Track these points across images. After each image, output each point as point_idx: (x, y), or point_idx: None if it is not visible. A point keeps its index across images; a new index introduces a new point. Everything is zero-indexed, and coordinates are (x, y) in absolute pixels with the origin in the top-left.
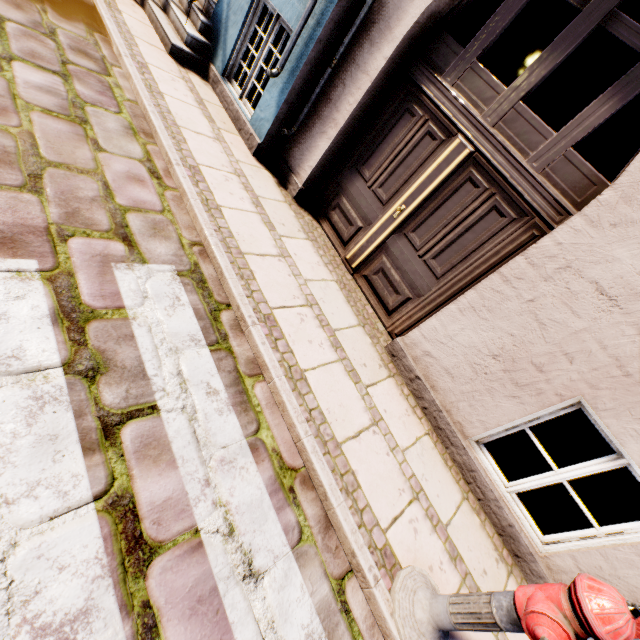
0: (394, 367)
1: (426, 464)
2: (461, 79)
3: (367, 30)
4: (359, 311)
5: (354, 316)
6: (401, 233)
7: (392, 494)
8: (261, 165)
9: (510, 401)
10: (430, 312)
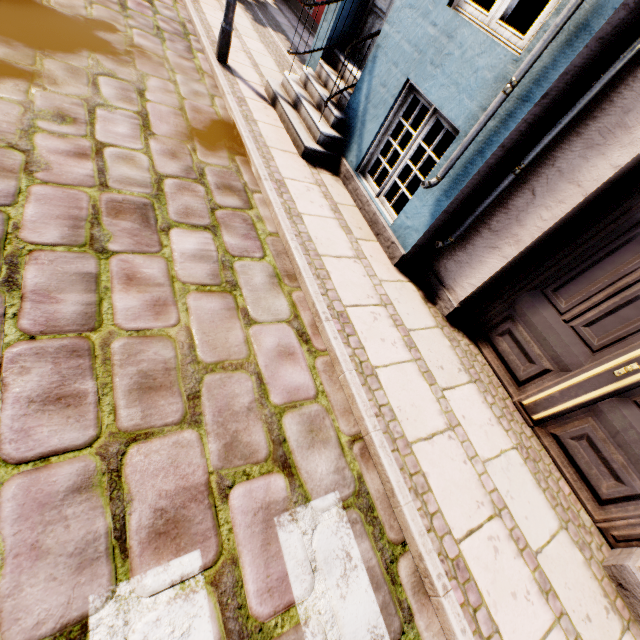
0: (623, 604)
1: None
2: None
3: (579, 127)
4: (554, 496)
5: (551, 510)
6: (628, 398)
7: None
8: (403, 276)
9: None
10: None
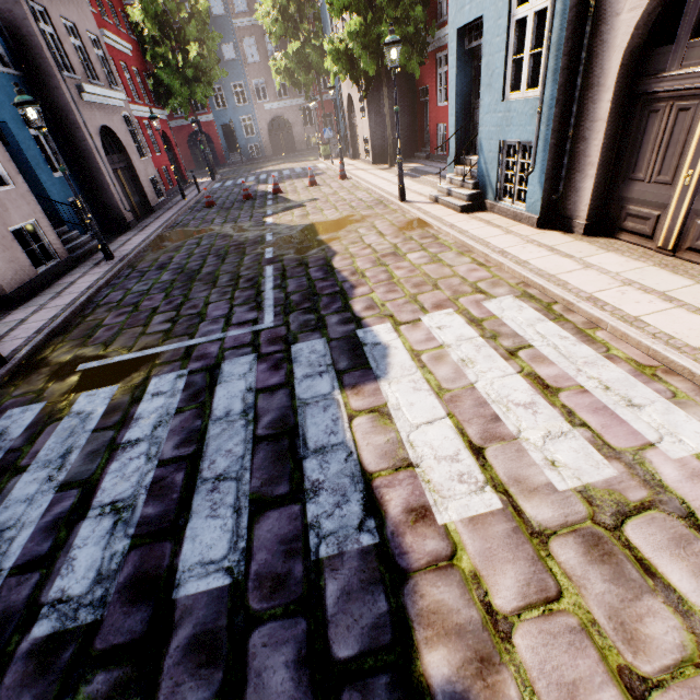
0: None
1: None
2: (684, 60)
3: (585, 100)
4: (693, 276)
5: (687, 280)
6: None
7: None
8: (545, 230)
9: None
10: None
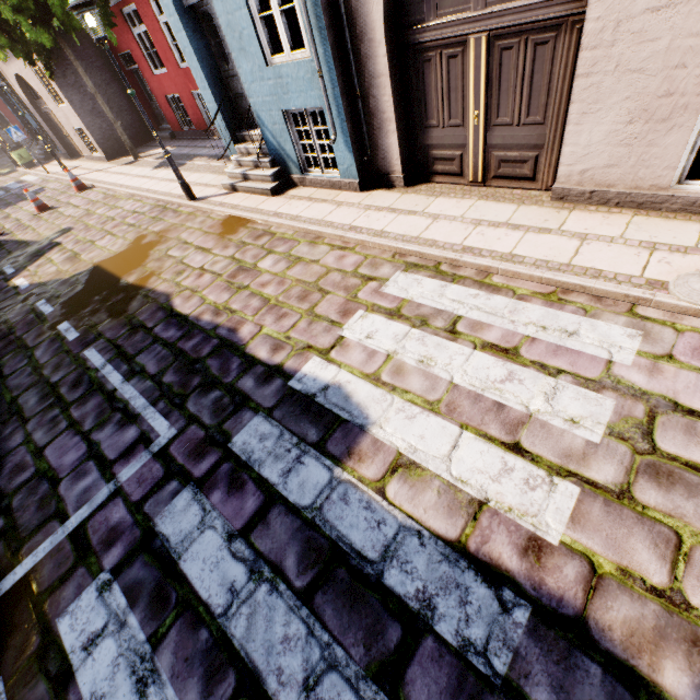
0: (569, 204)
1: (648, 230)
2: (438, 10)
3: (359, 56)
4: (511, 199)
5: (511, 205)
6: (490, 128)
7: (631, 260)
8: (369, 192)
9: (671, 135)
10: (559, 148)
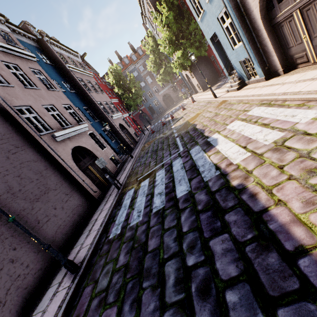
0: None
1: None
2: (280, 10)
3: (258, 36)
4: None
5: None
6: (313, 39)
7: None
8: (269, 80)
9: None
10: None
